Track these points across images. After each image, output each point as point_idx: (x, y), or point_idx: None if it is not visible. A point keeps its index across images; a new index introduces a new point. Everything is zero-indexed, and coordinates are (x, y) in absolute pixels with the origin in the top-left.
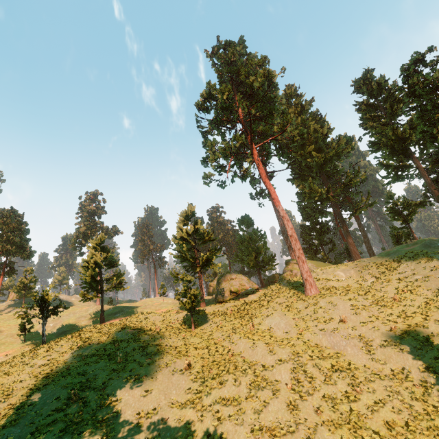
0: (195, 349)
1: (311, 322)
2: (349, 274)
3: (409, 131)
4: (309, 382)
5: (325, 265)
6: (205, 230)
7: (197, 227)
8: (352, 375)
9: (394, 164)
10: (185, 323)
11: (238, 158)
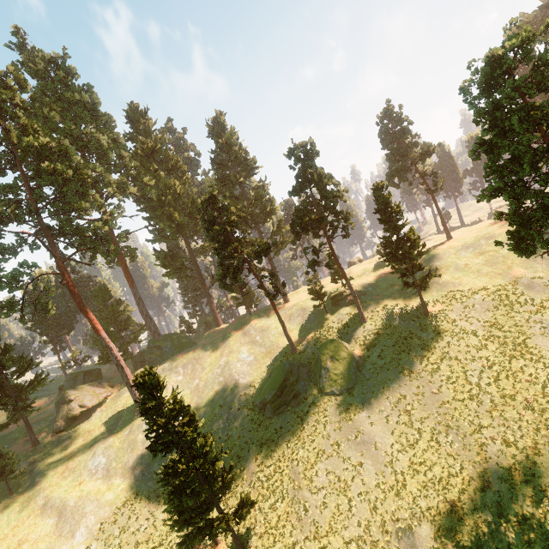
0: (6, 530)
1: (128, 453)
2: (187, 370)
3: (248, 209)
4: (100, 529)
5: (182, 346)
6: (20, 357)
7: (3, 364)
8: (132, 510)
9: (240, 238)
10: (5, 485)
11: (51, 256)
